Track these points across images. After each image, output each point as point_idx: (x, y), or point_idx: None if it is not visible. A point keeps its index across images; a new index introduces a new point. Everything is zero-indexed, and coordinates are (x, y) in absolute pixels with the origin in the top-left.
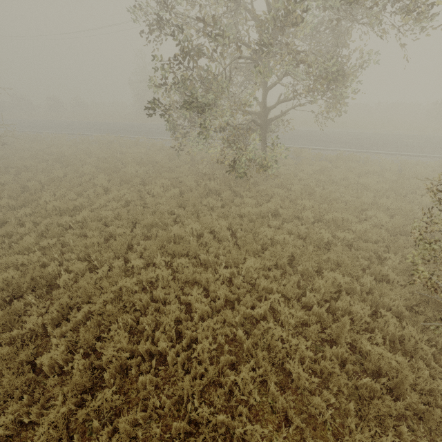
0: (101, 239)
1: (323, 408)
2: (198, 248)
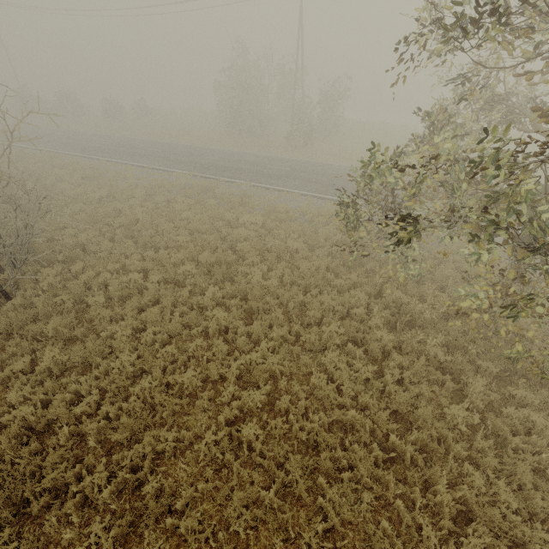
0: None
1: None
2: None
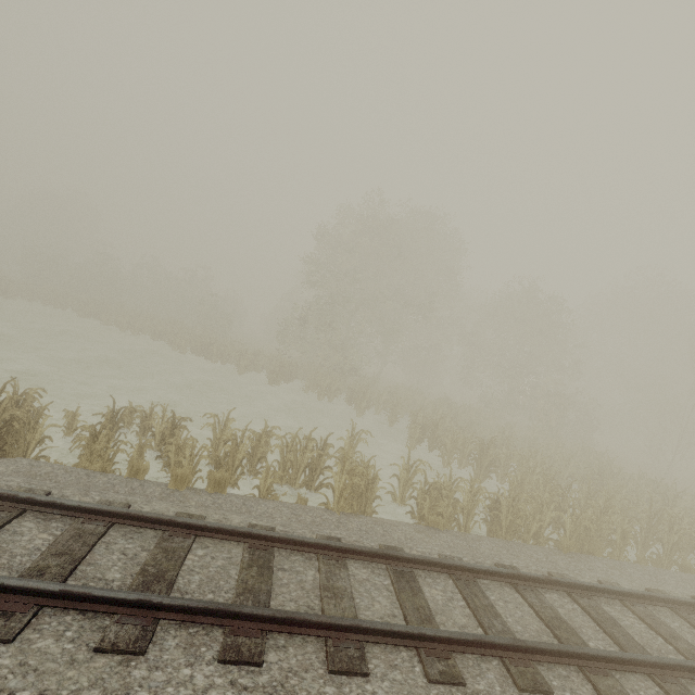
0: None
1: None
2: None
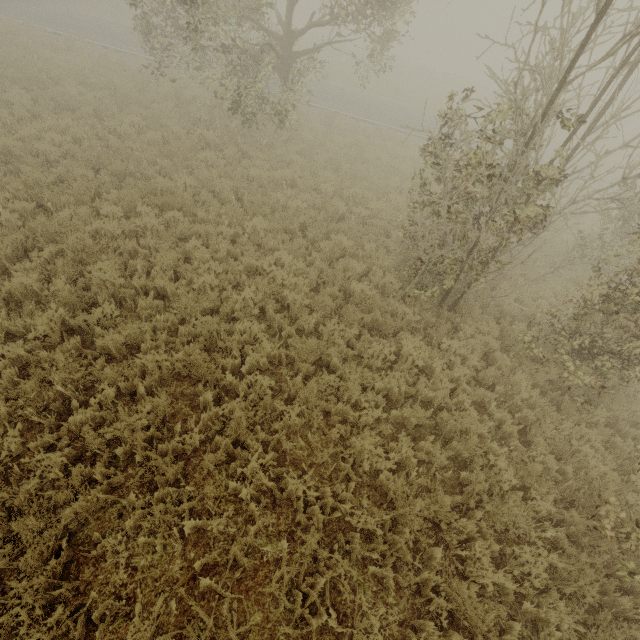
0: (50, 177)
1: (311, 323)
2: (195, 206)
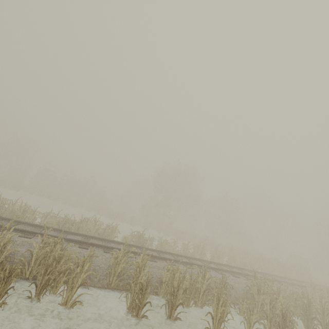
0: None
1: None
2: None
